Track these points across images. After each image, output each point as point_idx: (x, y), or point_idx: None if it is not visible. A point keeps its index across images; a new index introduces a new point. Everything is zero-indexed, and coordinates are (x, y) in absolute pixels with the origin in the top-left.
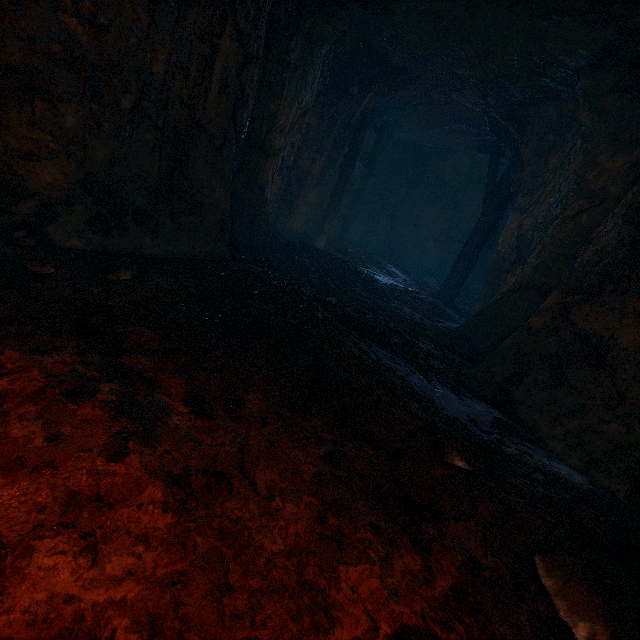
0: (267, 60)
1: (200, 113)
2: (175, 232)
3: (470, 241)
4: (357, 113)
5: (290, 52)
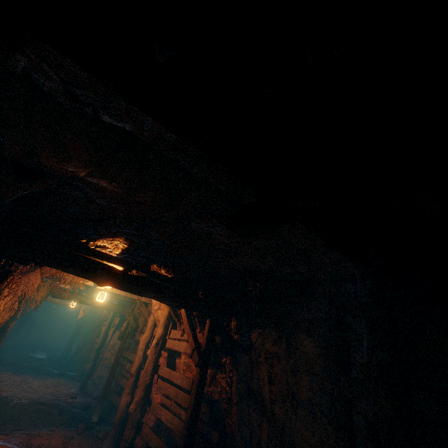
0: None
1: None
2: None
3: (72, 336)
4: None
5: None
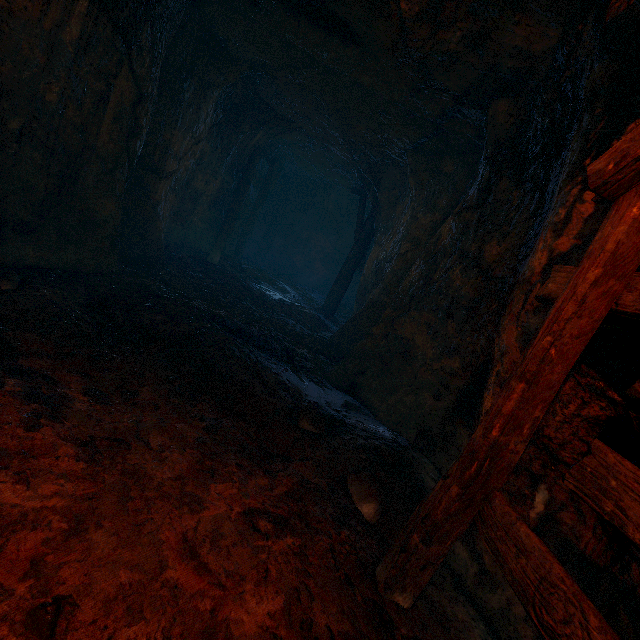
0: (161, 96)
1: (93, 138)
2: (61, 244)
3: (346, 265)
4: (249, 146)
5: (184, 91)
